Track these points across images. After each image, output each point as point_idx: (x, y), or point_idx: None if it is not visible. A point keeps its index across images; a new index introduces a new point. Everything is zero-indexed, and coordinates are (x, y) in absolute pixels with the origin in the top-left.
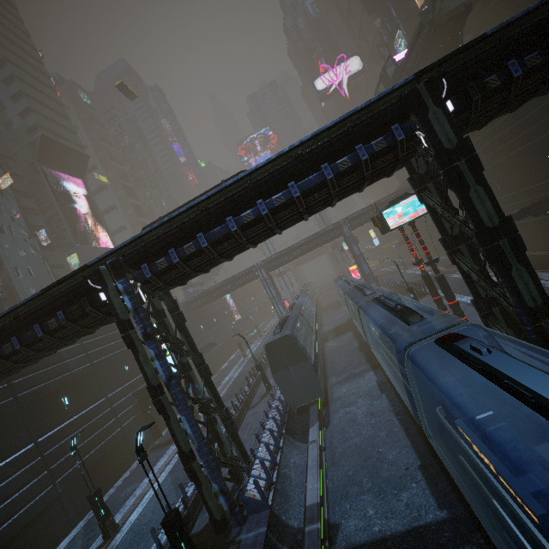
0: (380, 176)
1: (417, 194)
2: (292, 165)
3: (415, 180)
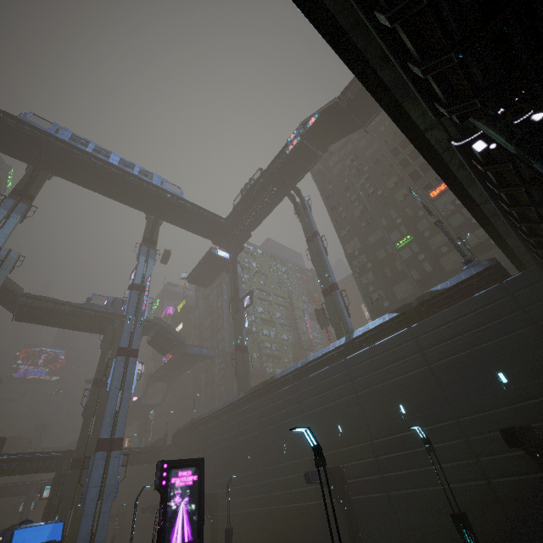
0: (44, 472)
1: (52, 484)
2: (21, 457)
3: (55, 478)
